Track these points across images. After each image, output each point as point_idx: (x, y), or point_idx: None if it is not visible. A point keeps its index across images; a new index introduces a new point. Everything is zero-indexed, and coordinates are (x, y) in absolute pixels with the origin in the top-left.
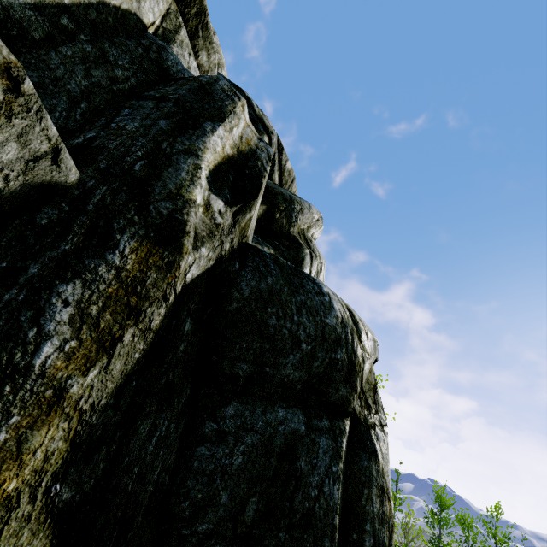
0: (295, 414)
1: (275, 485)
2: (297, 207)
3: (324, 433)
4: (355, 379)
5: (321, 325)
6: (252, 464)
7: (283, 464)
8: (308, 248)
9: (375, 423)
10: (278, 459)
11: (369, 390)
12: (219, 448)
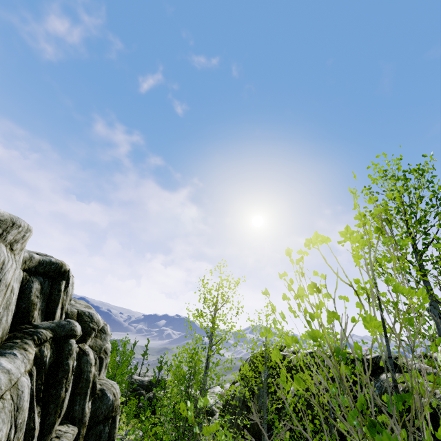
0: (101, 425)
1: (98, 440)
2: (103, 347)
3: (106, 426)
4: (114, 409)
5: (108, 405)
6: (94, 439)
7: (99, 436)
8: (105, 356)
9: (117, 414)
10: (98, 436)
11: (117, 406)
12: (89, 440)
